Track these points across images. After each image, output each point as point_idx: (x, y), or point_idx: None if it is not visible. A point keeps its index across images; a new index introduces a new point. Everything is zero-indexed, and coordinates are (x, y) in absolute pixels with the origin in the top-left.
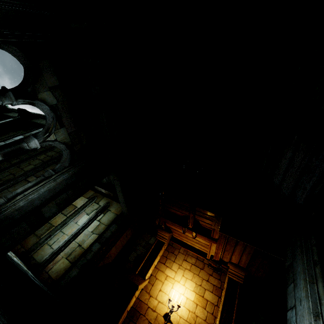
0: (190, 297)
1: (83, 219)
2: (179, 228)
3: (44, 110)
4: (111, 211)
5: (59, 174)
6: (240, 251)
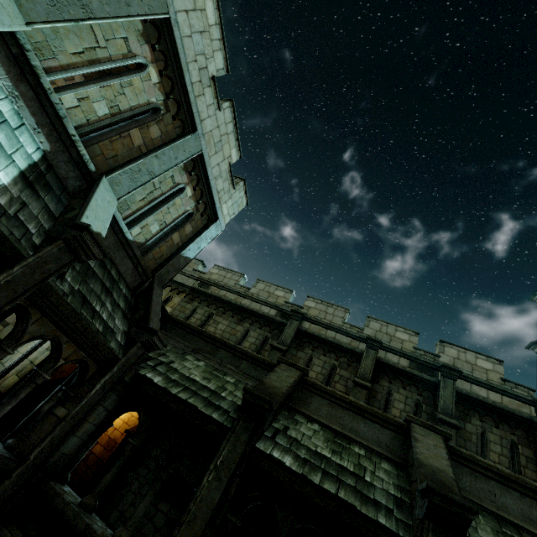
0: None
1: None
2: None
3: None
4: None
5: None
6: None
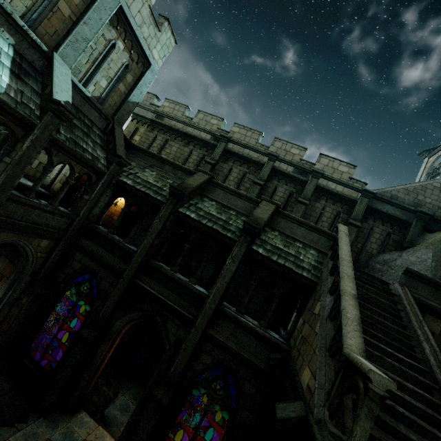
0: None
1: None
2: None
3: None
4: None
5: None
6: None
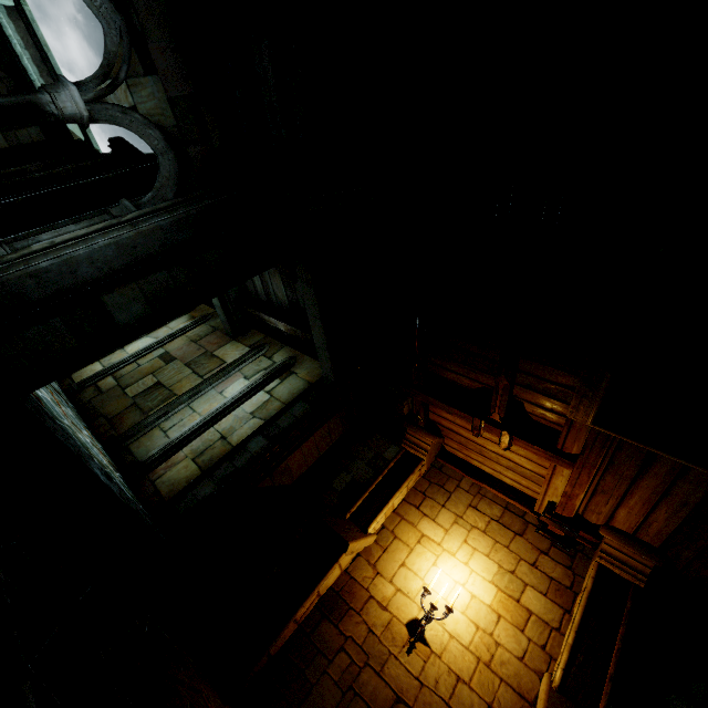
0: (482, 595)
1: (236, 387)
2: (464, 420)
3: (94, 3)
4: (298, 375)
5: (148, 212)
6: (651, 497)
